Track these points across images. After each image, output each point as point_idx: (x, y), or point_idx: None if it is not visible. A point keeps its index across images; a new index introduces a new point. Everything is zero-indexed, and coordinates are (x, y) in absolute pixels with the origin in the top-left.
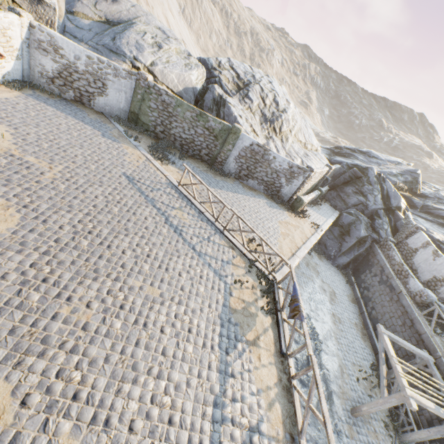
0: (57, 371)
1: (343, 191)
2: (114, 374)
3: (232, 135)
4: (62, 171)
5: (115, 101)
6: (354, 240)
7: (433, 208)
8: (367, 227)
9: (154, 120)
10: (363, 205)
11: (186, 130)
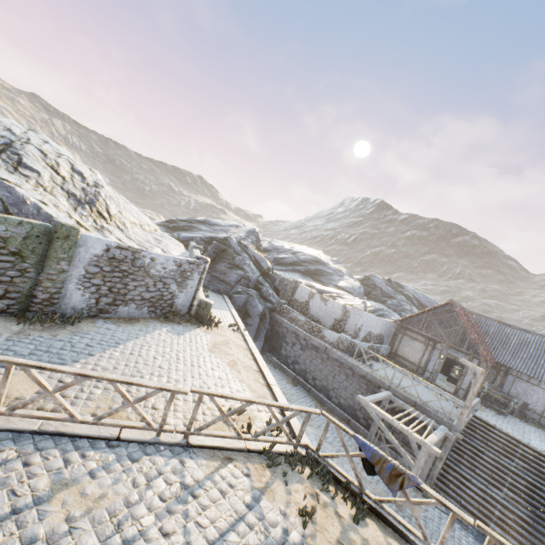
0: None
1: (216, 271)
2: None
3: (60, 242)
4: None
5: None
6: (257, 319)
7: (280, 259)
8: (259, 300)
9: None
10: (245, 278)
11: None
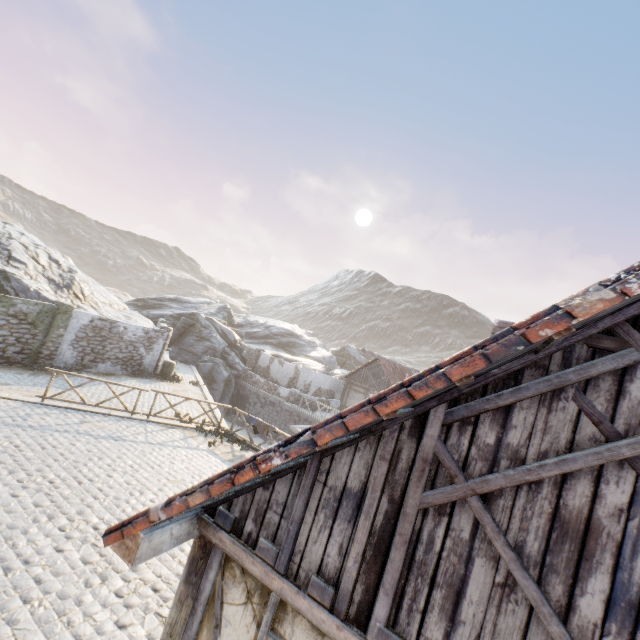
0: None
1: (184, 344)
2: None
3: (61, 316)
4: None
5: None
6: (222, 384)
7: (253, 333)
8: (225, 368)
9: None
10: (212, 349)
11: None
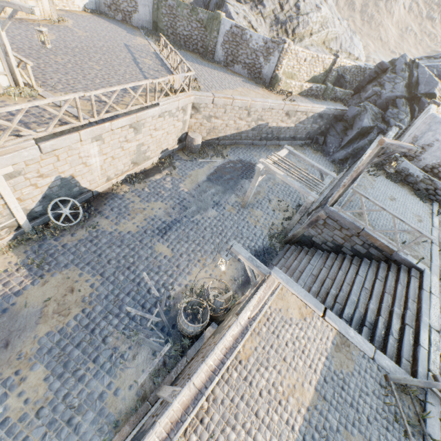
0: (37, 63)
1: (364, 90)
2: (57, 71)
3: (215, 22)
4: (88, 35)
5: (144, 16)
6: (354, 131)
7: None
8: (376, 119)
9: (166, 25)
10: (377, 95)
11: (186, 27)
